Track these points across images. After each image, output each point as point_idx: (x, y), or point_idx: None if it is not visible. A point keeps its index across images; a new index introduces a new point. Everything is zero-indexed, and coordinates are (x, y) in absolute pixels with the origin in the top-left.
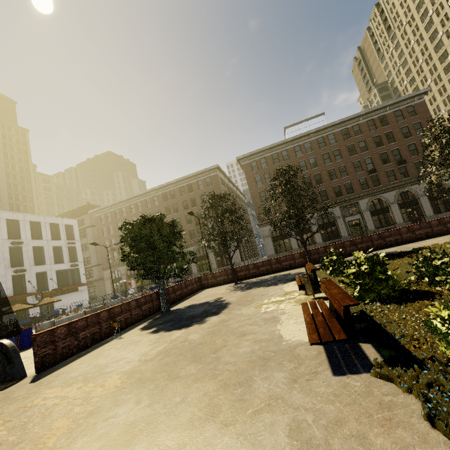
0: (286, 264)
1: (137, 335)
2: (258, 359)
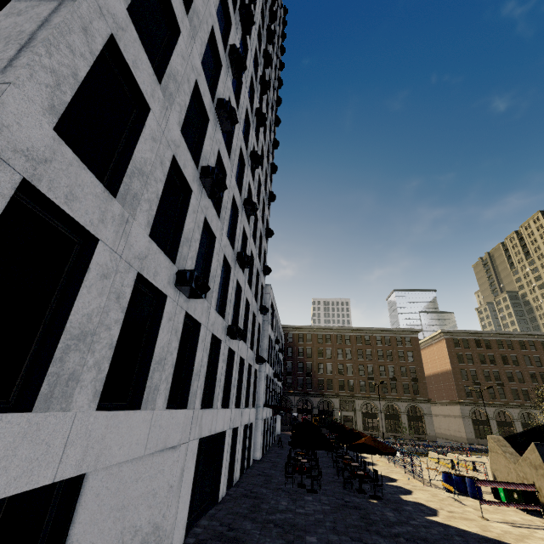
0: None
1: None
2: None
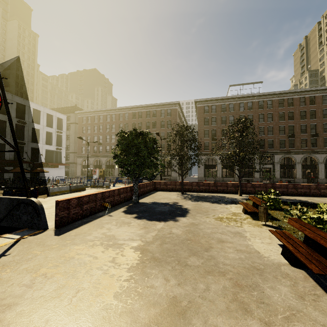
0: (220, 189)
1: (124, 217)
2: (252, 268)
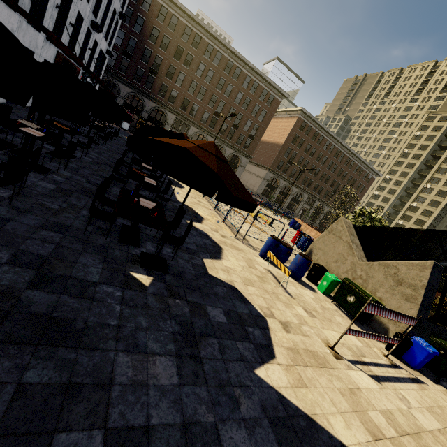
0: None
1: None
2: None
